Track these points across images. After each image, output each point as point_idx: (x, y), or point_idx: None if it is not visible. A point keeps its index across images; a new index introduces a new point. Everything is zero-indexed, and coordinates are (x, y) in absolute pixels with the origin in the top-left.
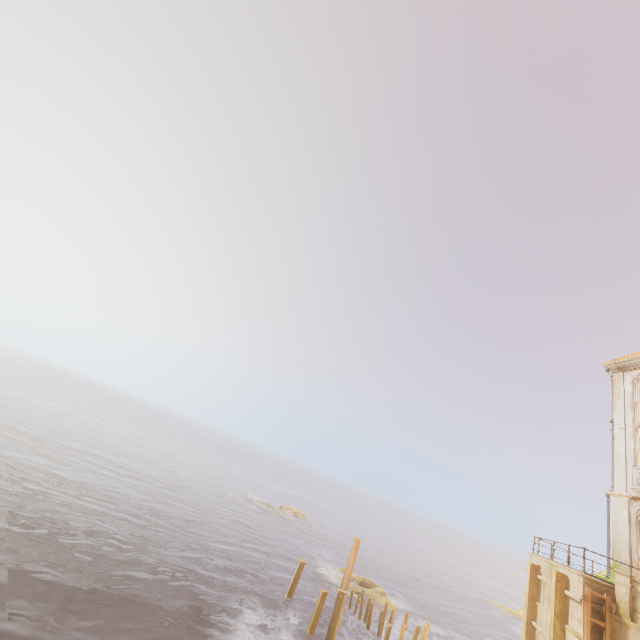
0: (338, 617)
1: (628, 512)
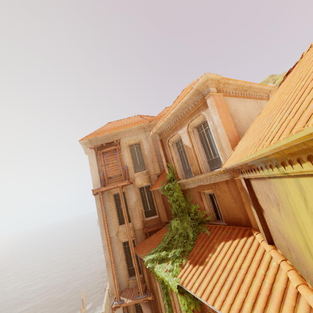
0: None
1: None
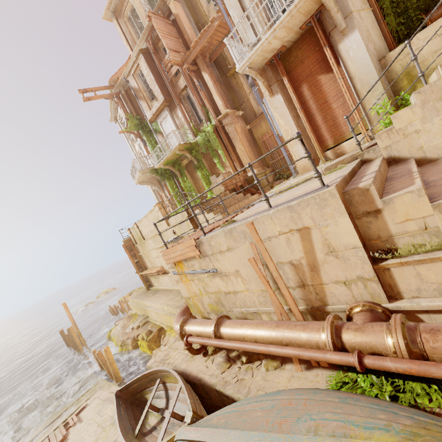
0: (74, 337)
1: (152, 190)
